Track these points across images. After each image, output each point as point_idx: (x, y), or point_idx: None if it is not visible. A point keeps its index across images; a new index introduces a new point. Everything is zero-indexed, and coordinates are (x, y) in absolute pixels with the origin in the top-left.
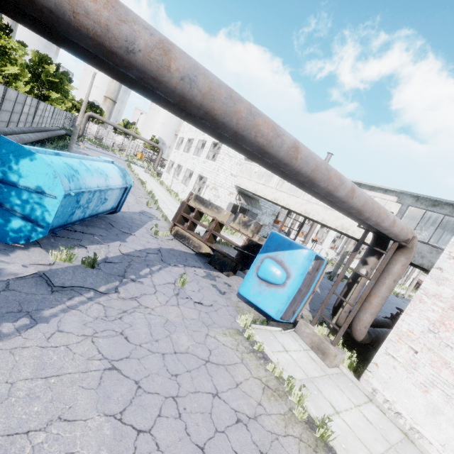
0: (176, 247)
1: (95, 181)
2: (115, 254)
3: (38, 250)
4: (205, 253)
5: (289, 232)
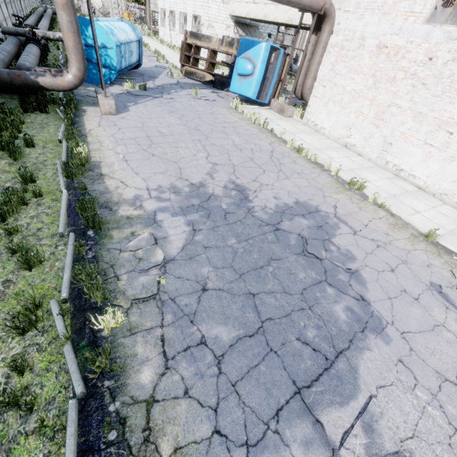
0: (189, 82)
1: (122, 36)
2: (153, 86)
3: (117, 86)
4: (209, 81)
5: (296, 57)
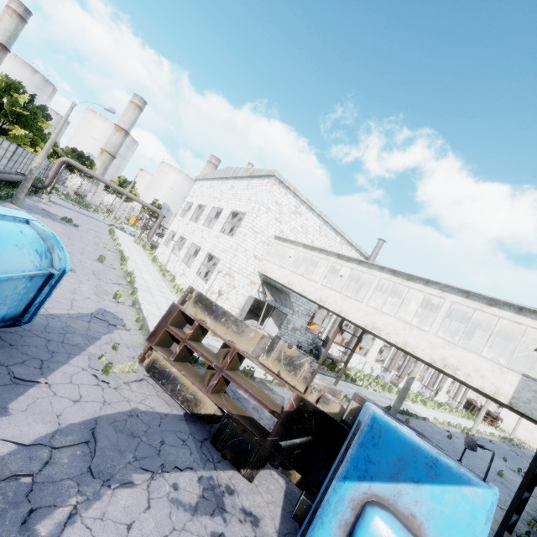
0: (146, 401)
1: None
2: None
3: None
4: (205, 415)
5: (327, 340)
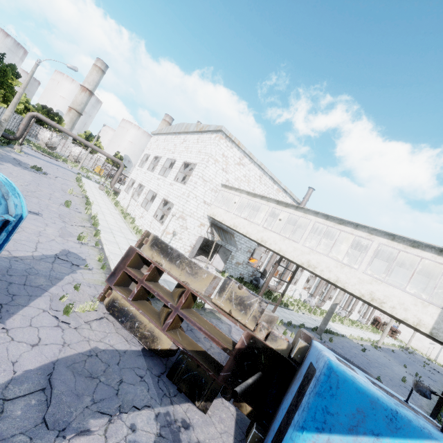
0: (106, 339)
1: None
2: None
3: None
4: (161, 350)
5: (265, 272)
